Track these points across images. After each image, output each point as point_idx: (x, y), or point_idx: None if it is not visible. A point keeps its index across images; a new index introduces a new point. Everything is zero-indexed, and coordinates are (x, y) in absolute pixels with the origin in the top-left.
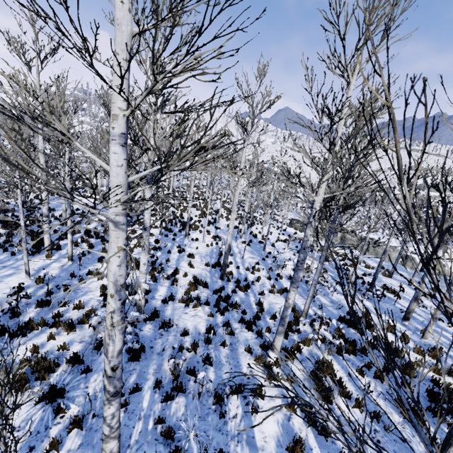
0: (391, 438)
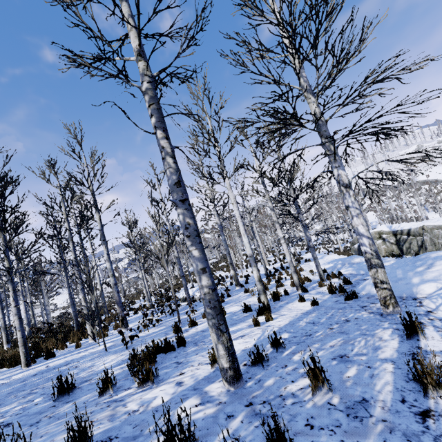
0: None
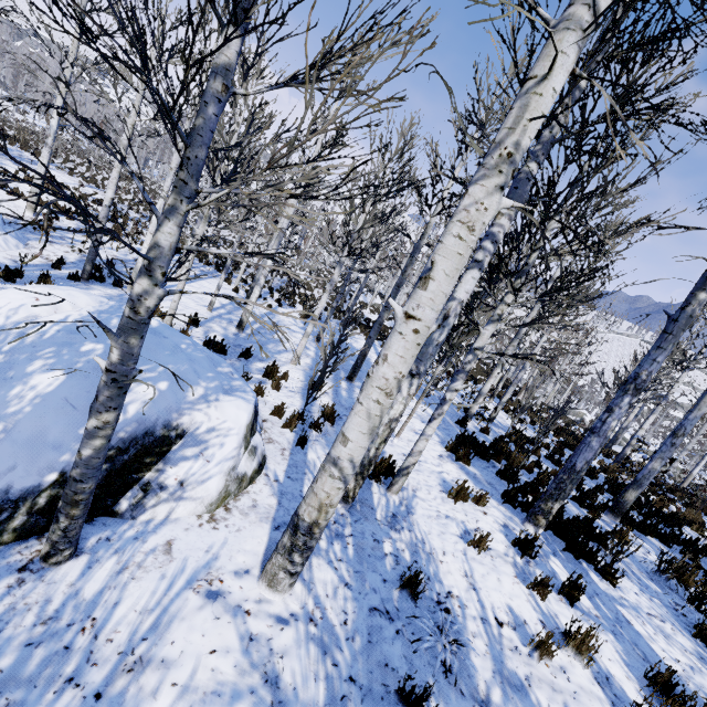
0: None
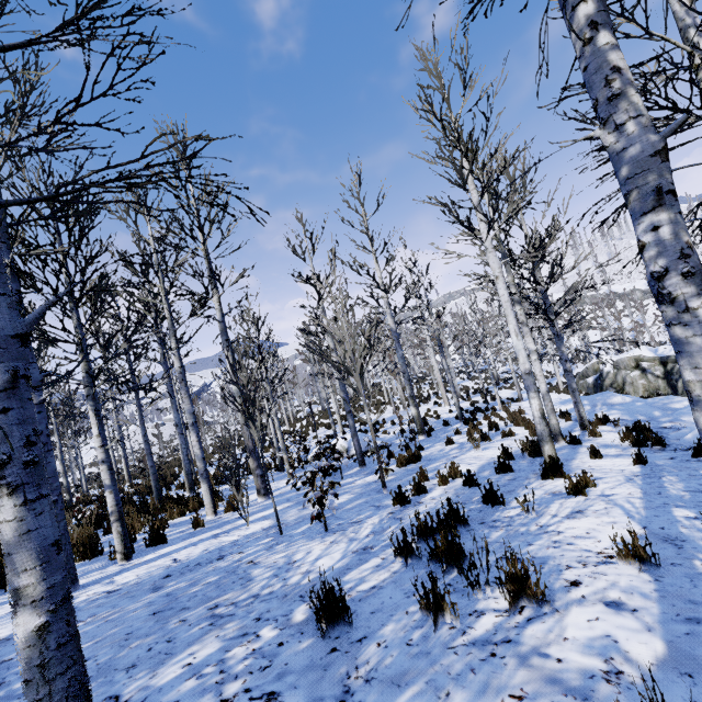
0: None
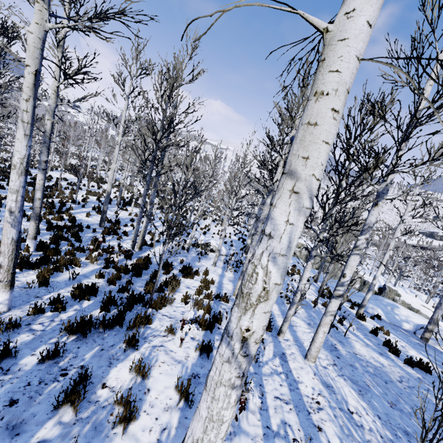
0: (28, 292)
